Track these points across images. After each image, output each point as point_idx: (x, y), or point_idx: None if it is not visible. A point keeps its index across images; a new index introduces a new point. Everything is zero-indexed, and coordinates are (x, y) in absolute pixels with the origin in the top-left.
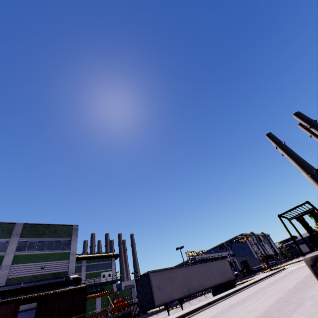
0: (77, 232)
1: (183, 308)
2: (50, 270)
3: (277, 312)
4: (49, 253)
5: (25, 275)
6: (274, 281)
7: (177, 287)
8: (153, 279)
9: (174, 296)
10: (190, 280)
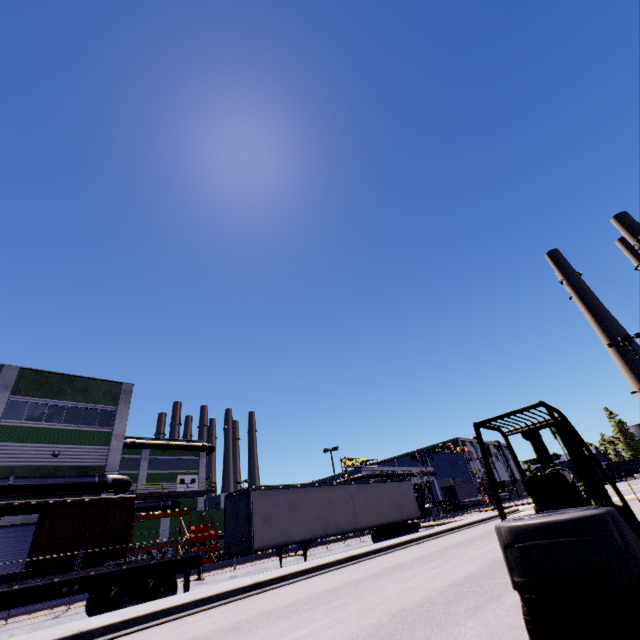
0: (129, 397)
1: (313, 555)
2: (71, 461)
3: (445, 607)
4: (71, 430)
5: (19, 463)
6: (484, 533)
7: (303, 522)
8: (256, 502)
9: (293, 536)
10: (330, 512)
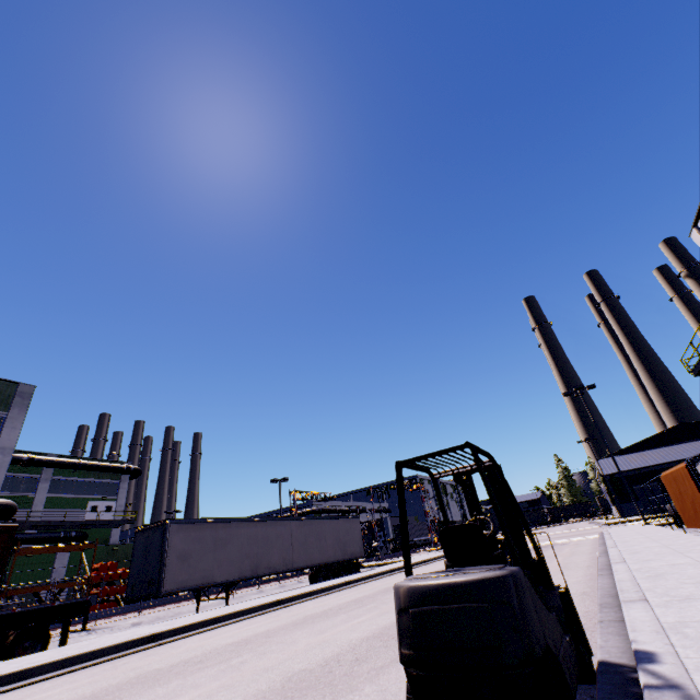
0: (28, 401)
1: (240, 598)
2: None
3: (350, 666)
4: None
5: None
6: None
7: (229, 561)
8: (174, 537)
9: (215, 577)
10: (263, 550)
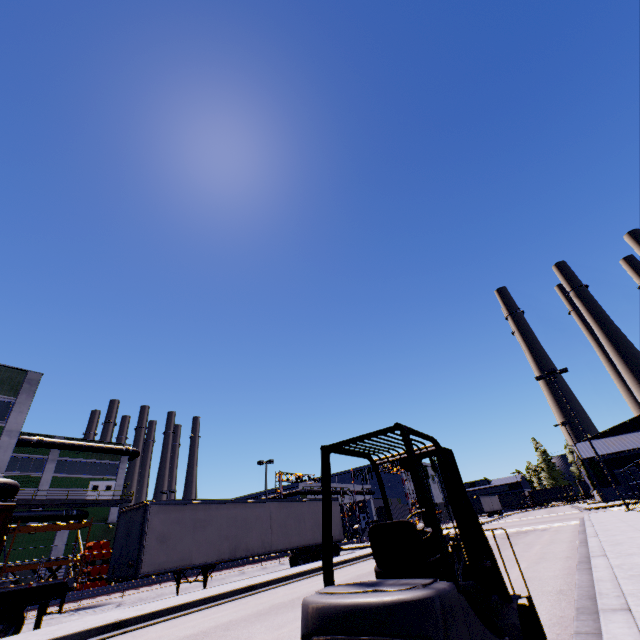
0: (35, 388)
1: (221, 579)
2: None
3: None
4: None
5: None
6: None
7: (208, 542)
8: (154, 519)
9: (193, 560)
10: (242, 532)
